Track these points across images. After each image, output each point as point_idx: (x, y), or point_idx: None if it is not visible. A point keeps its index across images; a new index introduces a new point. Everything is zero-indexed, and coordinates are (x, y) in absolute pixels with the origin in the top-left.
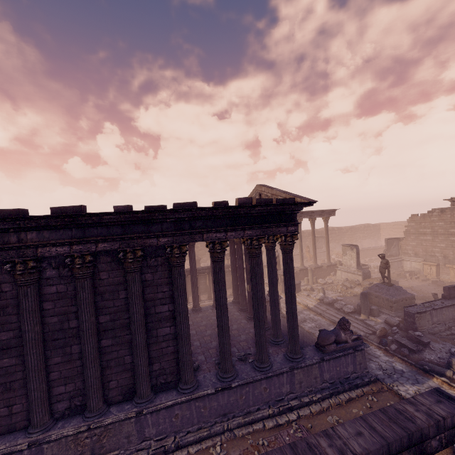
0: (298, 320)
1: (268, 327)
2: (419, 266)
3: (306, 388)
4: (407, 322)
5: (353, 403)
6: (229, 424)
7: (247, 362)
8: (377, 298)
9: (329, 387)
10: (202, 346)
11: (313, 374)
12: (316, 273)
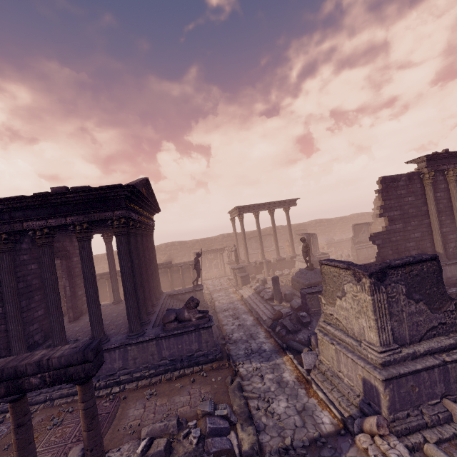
0: (221, 310)
1: (150, 312)
2: None
3: (141, 364)
4: (303, 304)
5: (183, 378)
6: (52, 395)
7: None
8: (298, 283)
9: (167, 363)
10: (77, 330)
11: (150, 351)
12: (278, 265)
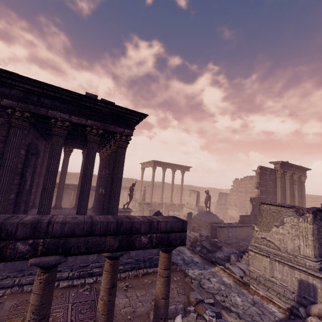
0: None
1: None
2: (236, 213)
3: None
4: (212, 234)
5: (148, 276)
6: (21, 280)
7: None
8: (200, 220)
9: (133, 262)
10: None
11: None
12: (170, 208)
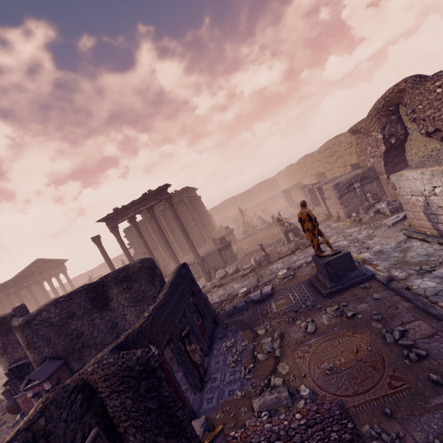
0: None
1: None
2: None
3: None
4: None
5: None
6: None
7: None
8: None
9: None
10: None
11: None
12: None
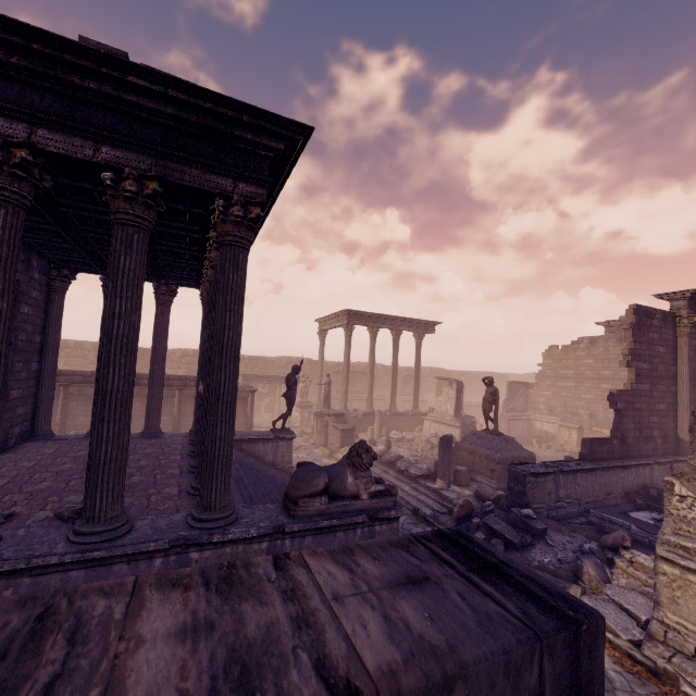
0: None
1: None
2: (554, 429)
3: None
4: (513, 493)
5: None
6: None
7: (68, 524)
8: (471, 455)
9: None
10: (2, 487)
11: None
12: (391, 424)
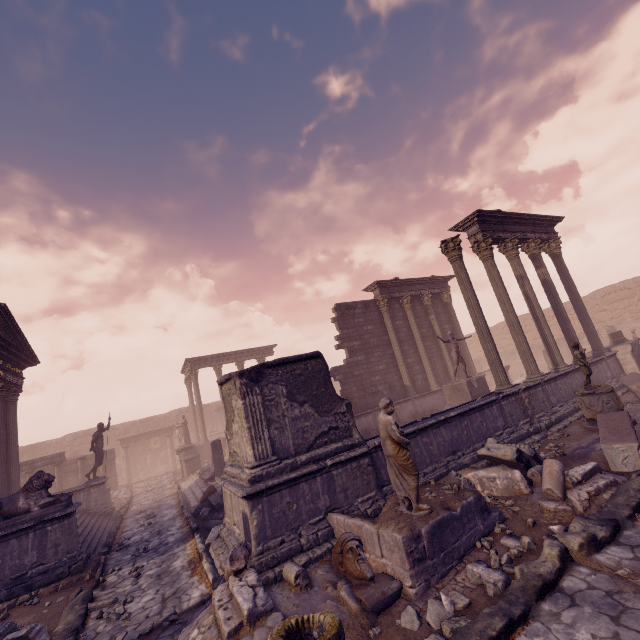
0: (133, 514)
1: None
2: None
3: None
4: None
5: None
6: None
7: None
8: None
9: None
10: None
11: None
12: None
